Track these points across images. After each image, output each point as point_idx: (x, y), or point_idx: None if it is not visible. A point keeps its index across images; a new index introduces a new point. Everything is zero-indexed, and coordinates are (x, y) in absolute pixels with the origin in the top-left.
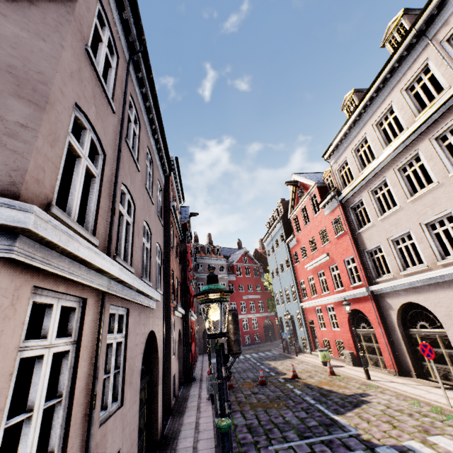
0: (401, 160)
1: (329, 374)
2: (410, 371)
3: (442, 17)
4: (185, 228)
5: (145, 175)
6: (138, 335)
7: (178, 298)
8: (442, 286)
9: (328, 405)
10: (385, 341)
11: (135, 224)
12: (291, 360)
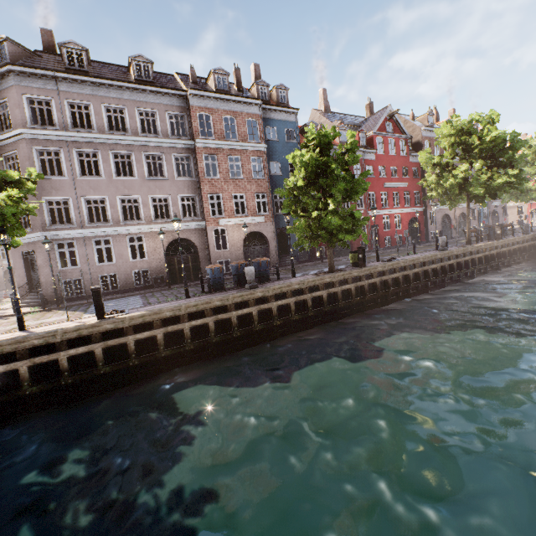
0: None
1: None
2: None
3: None
4: None
5: None
6: None
7: None
8: None
9: None
10: None
11: None
12: None
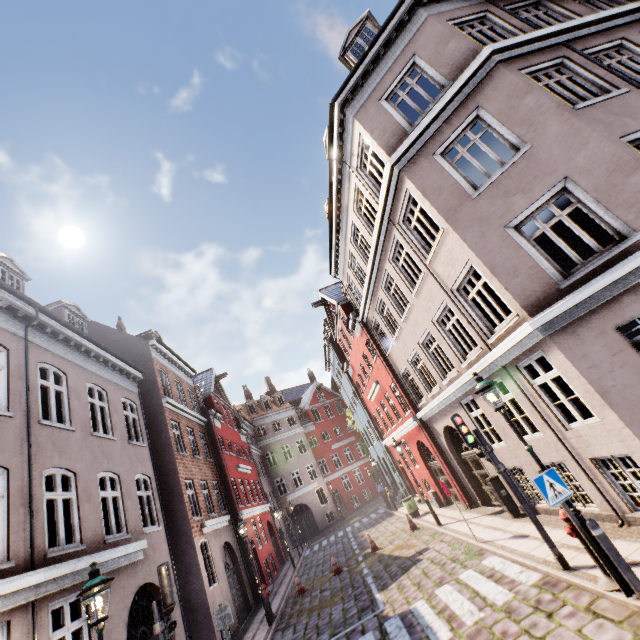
0: (382, 279)
1: (410, 530)
2: (477, 500)
3: (347, 148)
4: (211, 402)
5: (90, 421)
6: (112, 605)
7: (213, 505)
8: (455, 406)
9: (382, 580)
10: (447, 473)
11: (80, 493)
12: (389, 520)
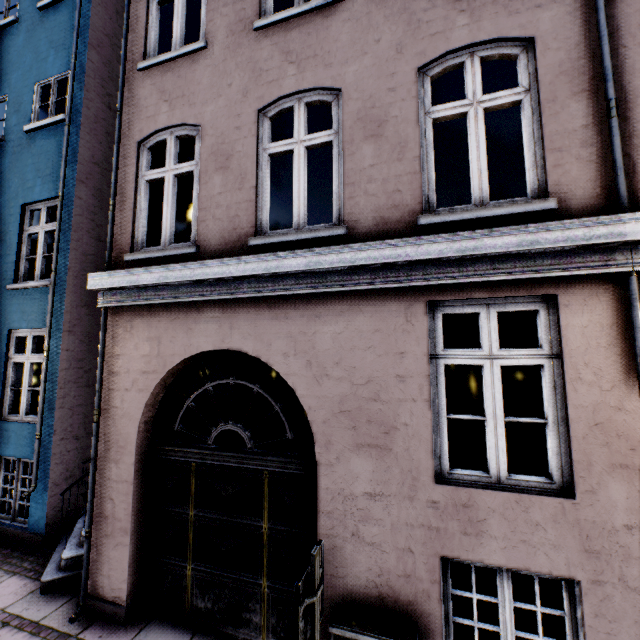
0: None
1: None
2: None
3: None
4: None
5: None
6: None
7: None
8: None
9: None
10: None
11: None
12: None
